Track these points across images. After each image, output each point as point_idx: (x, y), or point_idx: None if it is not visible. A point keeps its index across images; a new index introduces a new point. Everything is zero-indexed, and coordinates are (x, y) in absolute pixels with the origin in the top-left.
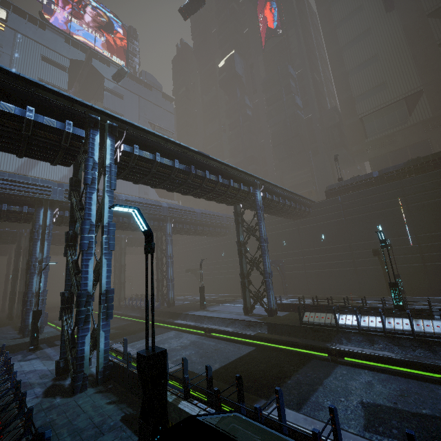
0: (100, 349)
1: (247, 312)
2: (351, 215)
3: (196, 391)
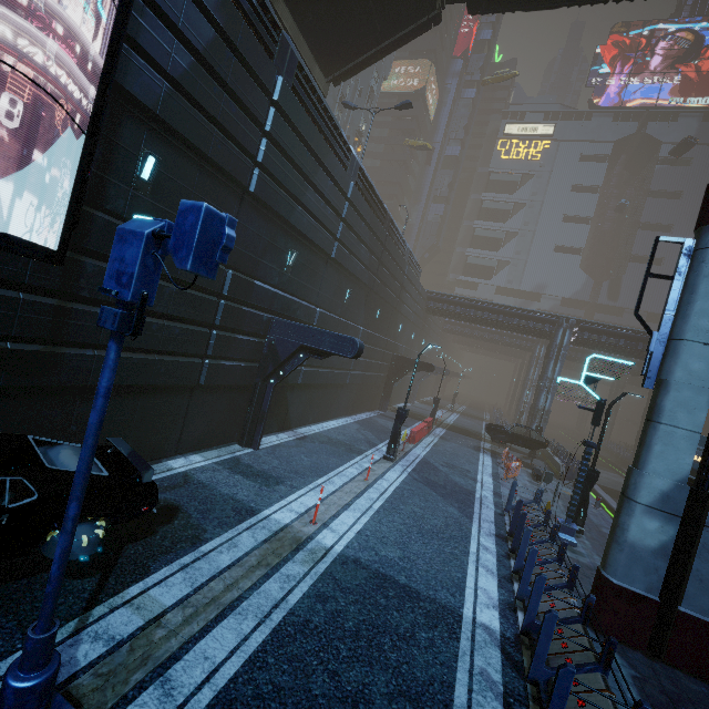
0: None
1: None
2: None
3: None
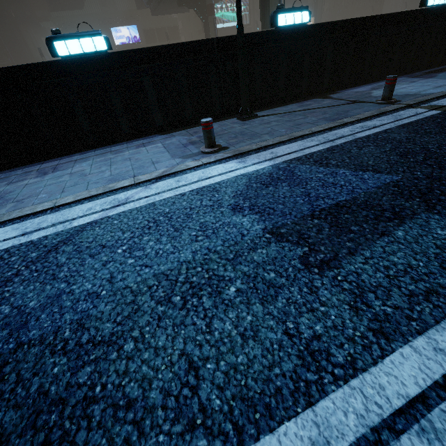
0: None
1: None
2: None
3: None
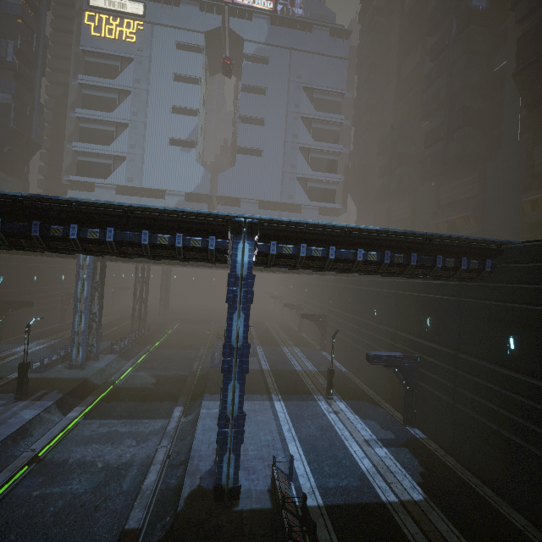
0: None
1: None
2: None
3: None
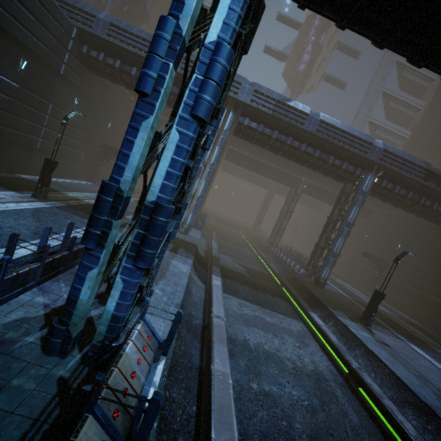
0: (106, 307)
1: None
2: None
3: None
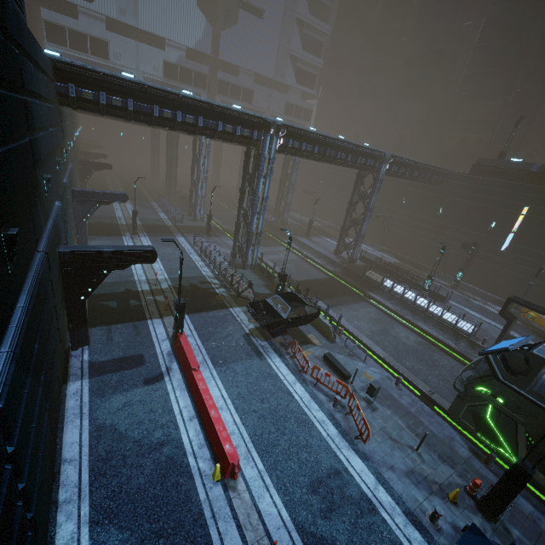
0: (254, 256)
1: (336, 254)
2: (478, 202)
3: (291, 286)
